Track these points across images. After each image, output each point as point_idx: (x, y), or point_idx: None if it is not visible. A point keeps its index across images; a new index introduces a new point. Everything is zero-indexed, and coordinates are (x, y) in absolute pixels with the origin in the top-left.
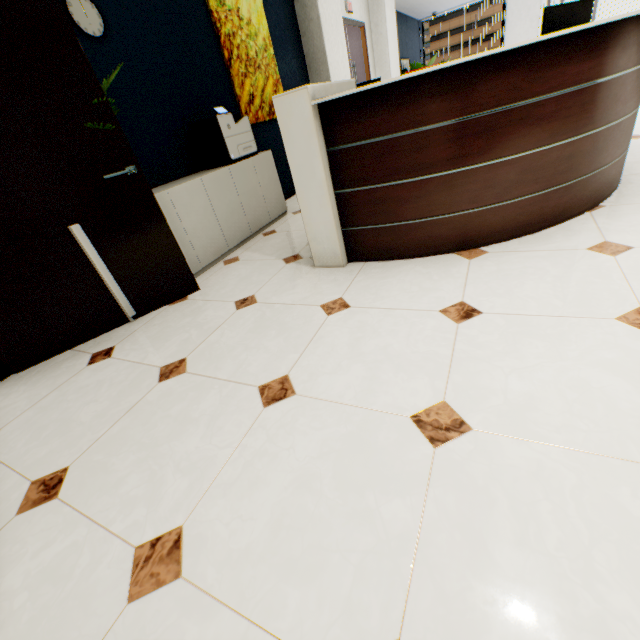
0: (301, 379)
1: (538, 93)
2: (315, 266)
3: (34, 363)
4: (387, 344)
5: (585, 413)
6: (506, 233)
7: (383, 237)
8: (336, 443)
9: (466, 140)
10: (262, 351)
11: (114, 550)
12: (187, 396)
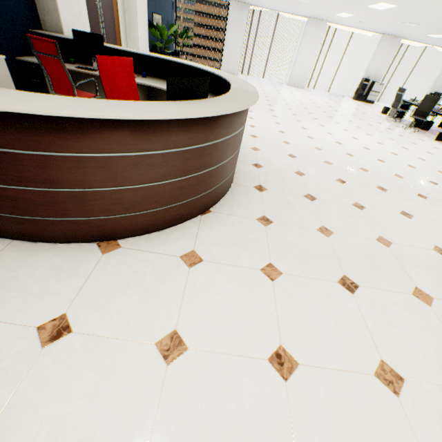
0: None
1: (148, 149)
2: None
3: None
4: None
5: None
6: (139, 231)
7: (25, 225)
8: None
9: (89, 170)
10: None
11: None
12: None
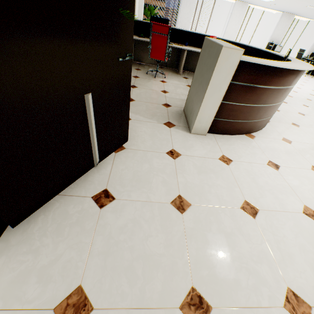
0: (253, 201)
1: (291, 85)
2: (191, 133)
3: (29, 214)
4: (266, 181)
5: None
6: (258, 129)
7: (226, 125)
8: (295, 229)
9: (272, 95)
10: (219, 187)
11: None
12: (211, 220)
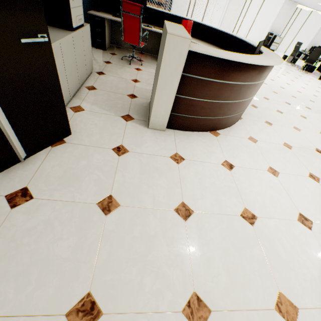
0: (191, 203)
1: (256, 81)
2: (148, 128)
3: None
4: (213, 182)
5: (276, 206)
6: (224, 126)
7: (187, 121)
8: (225, 232)
9: (233, 91)
10: (159, 187)
11: (172, 319)
12: (136, 222)
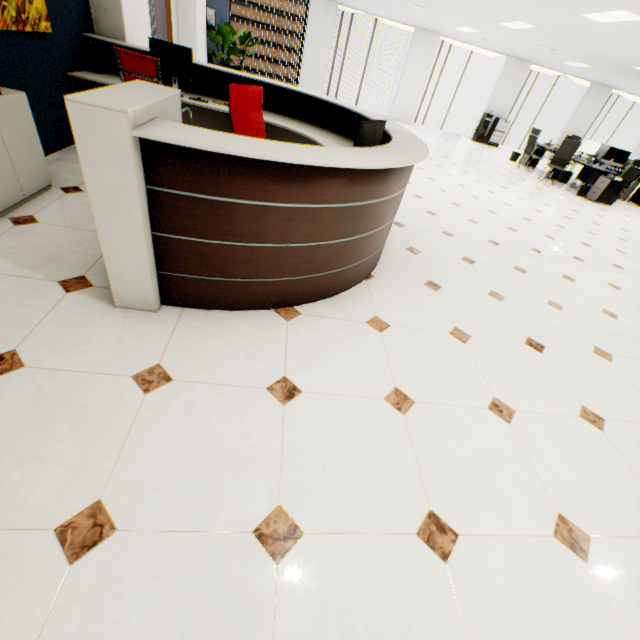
0: (122, 504)
1: (352, 200)
2: (116, 305)
3: None
4: (221, 436)
5: (372, 496)
6: (315, 296)
7: (207, 288)
8: (180, 591)
9: (297, 223)
10: (50, 462)
11: None
12: None
